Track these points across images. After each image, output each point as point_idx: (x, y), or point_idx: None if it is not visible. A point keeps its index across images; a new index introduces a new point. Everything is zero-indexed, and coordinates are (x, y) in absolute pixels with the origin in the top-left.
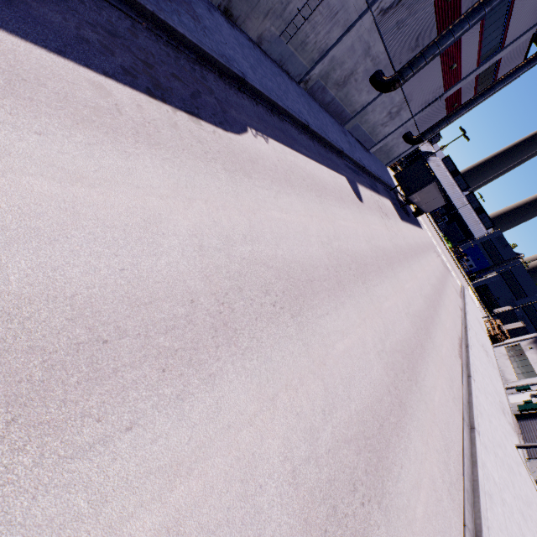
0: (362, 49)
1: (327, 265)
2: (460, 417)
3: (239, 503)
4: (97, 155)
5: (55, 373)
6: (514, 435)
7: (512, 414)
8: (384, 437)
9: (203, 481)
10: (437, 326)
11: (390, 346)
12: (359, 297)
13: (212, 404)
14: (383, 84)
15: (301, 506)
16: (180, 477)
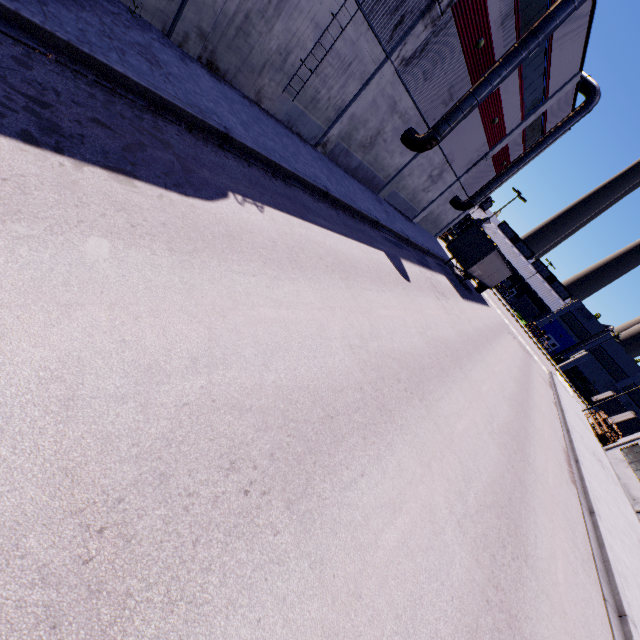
0: (387, 104)
1: (360, 382)
2: (599, 597)
3: None
4: None
5: None
6: None
7: None
8: None
9: None
10: (534, 441)
11: (476, 500)
12: (417, 425)
13: None
14: (417, 142)
15: None
16: None
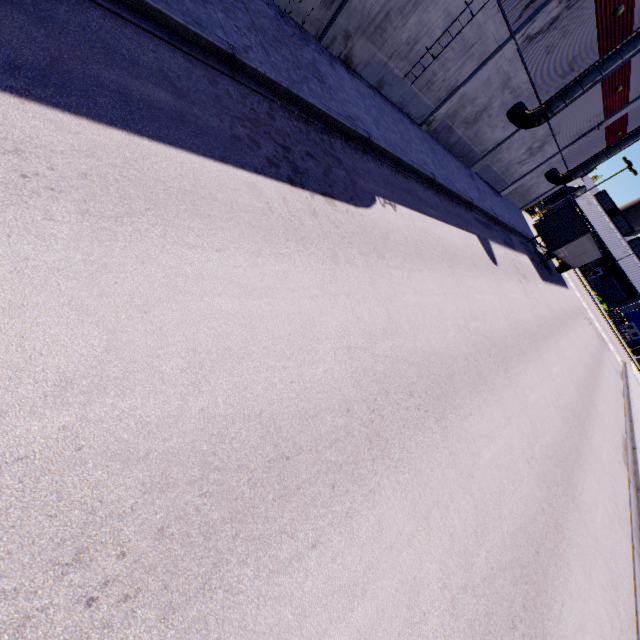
0: (500, 81)
1: (466, 354)
2: (628, 544)
3: (407, 629)
4: (260, 263)
5: (258, 491)
6: None
7: None
8: (541, 566)
9: (375, 603)
10: (594, 422)
11: (540, 451)
12: (502, 390)
13: (375, 523)
14: (524, 119)
15: (462, 639)
16: (357, 598)
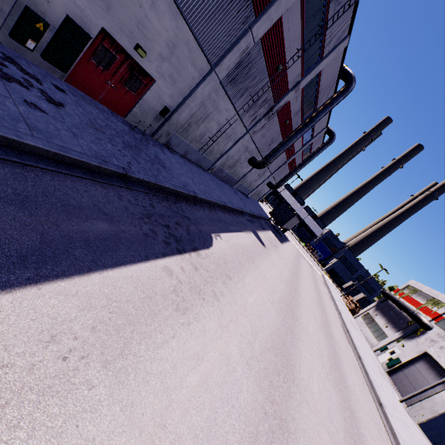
0: (244, 148)
1: (281, 321)
2: (371, 398)
3: None
4: (192, 329)
5: None
6: (394, 391)
7: (385, 372)
8: None
9: None
10: (331, 325)
11: (327, 365)
12: (301, 335)
13: None
14: (257, 165)
15: None
16: None
